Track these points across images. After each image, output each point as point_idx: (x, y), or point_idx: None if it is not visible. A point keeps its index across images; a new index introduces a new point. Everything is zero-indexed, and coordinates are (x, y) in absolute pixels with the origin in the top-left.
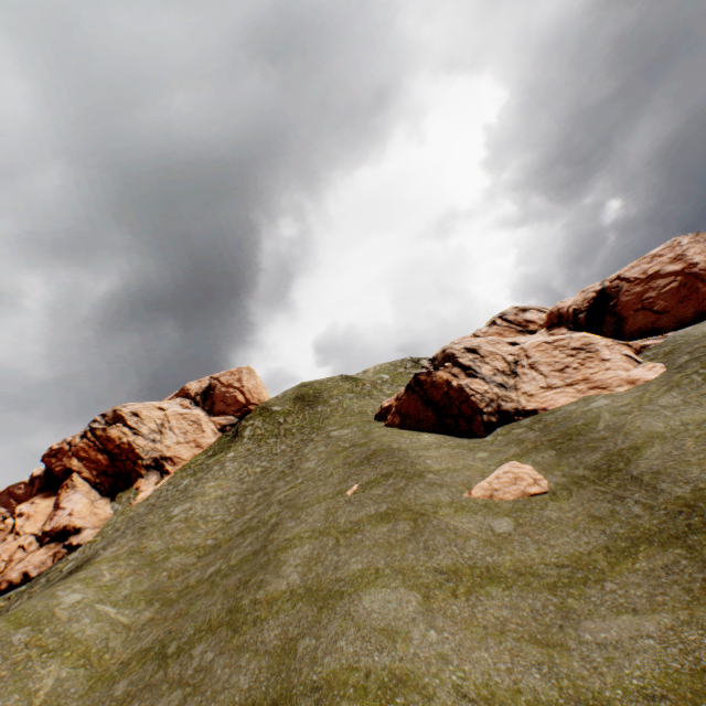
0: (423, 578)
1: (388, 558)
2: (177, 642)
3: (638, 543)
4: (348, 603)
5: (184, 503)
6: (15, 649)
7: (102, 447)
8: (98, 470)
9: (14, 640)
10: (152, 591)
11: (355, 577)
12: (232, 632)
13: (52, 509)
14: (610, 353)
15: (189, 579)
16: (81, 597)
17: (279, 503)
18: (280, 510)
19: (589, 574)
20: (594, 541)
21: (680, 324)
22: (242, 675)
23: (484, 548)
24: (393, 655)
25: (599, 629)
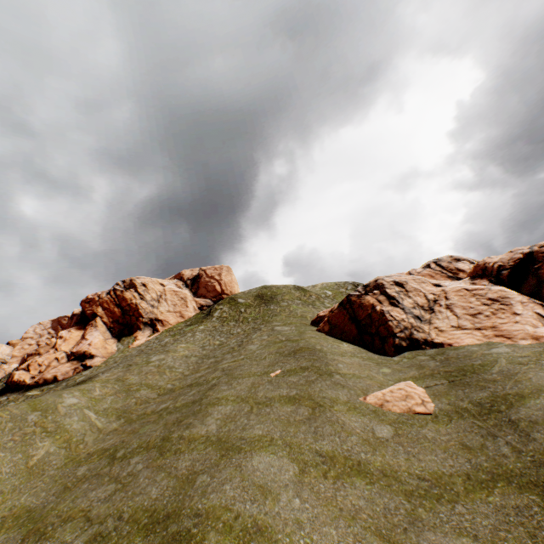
0: (304, 455)
1: (283, 432)
2: (124, 450)
3: (497, 479)
4: (241, 458)
5: (161, 354)
6: (28, 424)
7: (118, 303)
8: (113, 318)
9: (29, 418)
10: (122, 410)
11: (254, 440)
12: (159, 454)
13: (80, 338)
14: (523, 309)
15: (147, 408)
16: (77, 401)
17: (222, 370)
18: (221, 375)
19: (445, 493)
20: (458, 466)
21: None
22: (154, 487)
23: (362, 446)
24: (261, 508)
25: (438, 542)
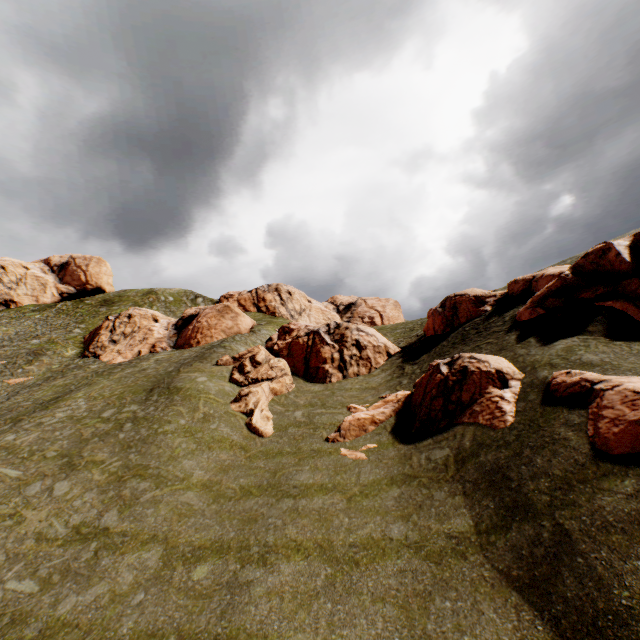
0: None
1: None
2: None
3: None
4: None
5: None
6: None
7: None
8: None
9: None
10: None
11: None
12: None
13: None
14: (140, 347)
15: None
16: None
17: None
18: None
19: None
20: None
21: (177, 346)
22: None
23: None
24: None
25: None
